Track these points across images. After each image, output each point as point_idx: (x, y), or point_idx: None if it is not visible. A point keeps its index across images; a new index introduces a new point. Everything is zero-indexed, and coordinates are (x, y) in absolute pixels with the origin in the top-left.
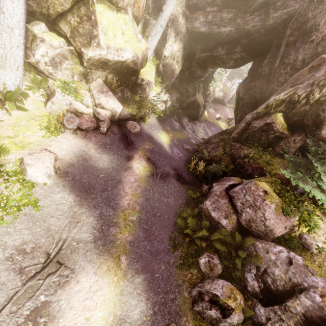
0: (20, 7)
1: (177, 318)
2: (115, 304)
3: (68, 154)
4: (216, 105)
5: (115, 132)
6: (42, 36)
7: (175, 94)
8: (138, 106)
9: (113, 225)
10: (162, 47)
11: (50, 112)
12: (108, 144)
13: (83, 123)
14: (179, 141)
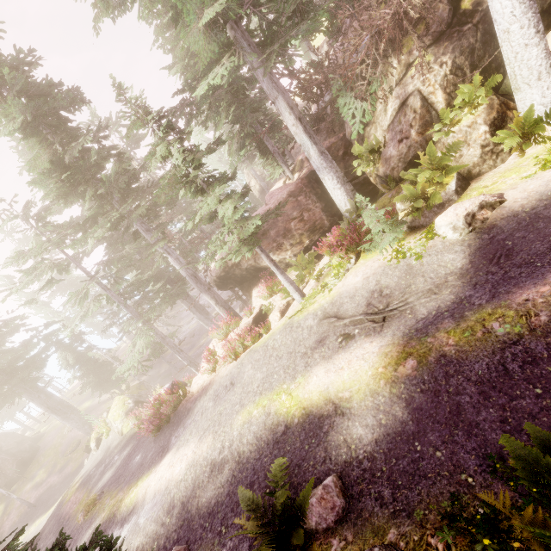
0: None
1: (353, 515)
2: (359, 390)
3: (526, 198)
4: None
5: None
6: None
7: None
8: None
9: (456, 318)
10: None
11: None
12: None
13: None
14: None
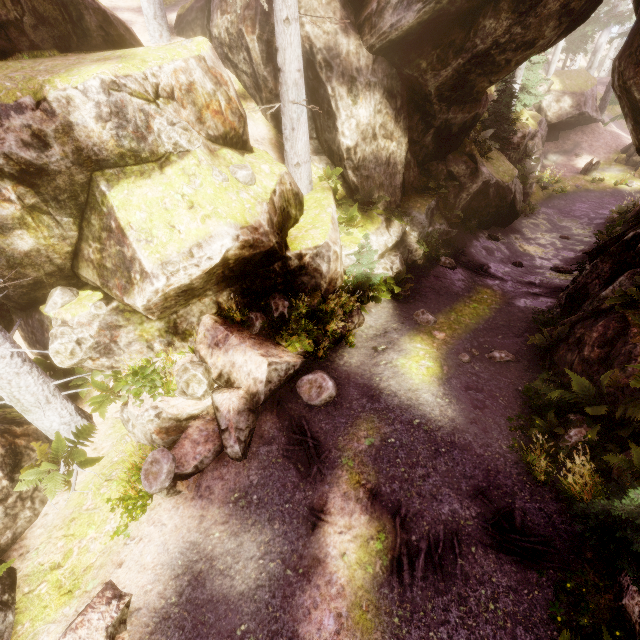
0: None
1: None
2: None
3: (156, 579)
4: (564, 136)
5: (271, 434)
6: (61, 318)
7: (421, 205)
8: (317, 318)
9: None
10: (333, 133)
11: (138, 441)
12: (255, 489)
13: (186, 457)
14: (472, 343)
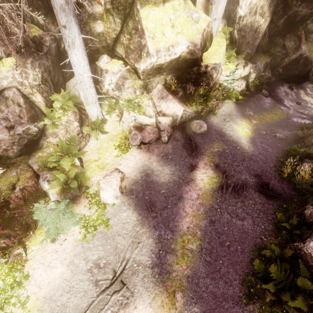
0: (81, 56)
1: None
2: None
3: (133, 171)
4: None
5: (178, 138)
6: (106, 68)
7: (263, 60)
8: (205, 98)
9: (170, 252)
10: (235, 6)
11: (122, 130)
12: (170, 154)
13: (146, 137)
14: (268, 128)
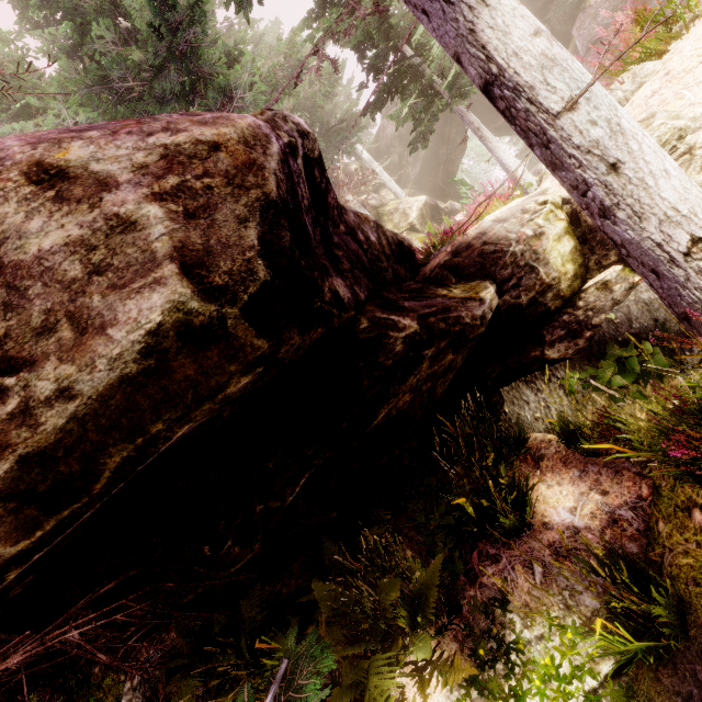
0: None
1: None
2: None
3: None
4: None
5: None
6: None
7: None
8: None
9: None
10: None
11: None
12: None
13: None
14: None
